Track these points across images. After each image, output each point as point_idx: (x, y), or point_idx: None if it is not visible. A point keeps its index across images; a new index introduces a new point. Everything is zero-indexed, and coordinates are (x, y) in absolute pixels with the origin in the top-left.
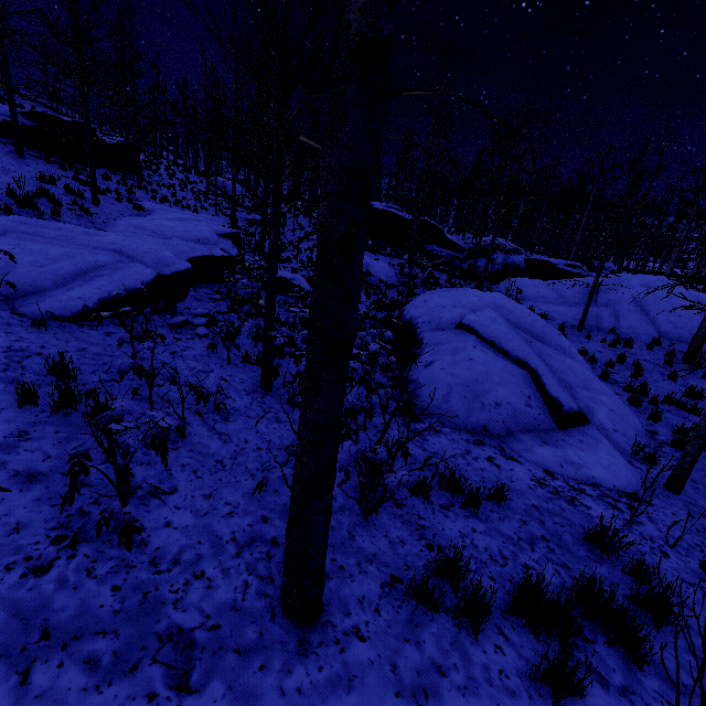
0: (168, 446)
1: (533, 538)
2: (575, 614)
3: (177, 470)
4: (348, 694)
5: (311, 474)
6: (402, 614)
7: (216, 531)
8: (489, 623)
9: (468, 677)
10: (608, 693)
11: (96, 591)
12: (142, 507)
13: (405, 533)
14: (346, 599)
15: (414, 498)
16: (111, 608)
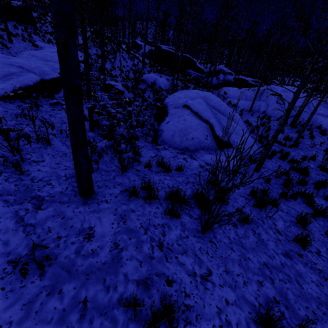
0: (43, 147)
1: (188, 182)
2: (191, 202)
3: (45, 155)
4: (97, 214)
5: (74, 141)
6: (125, 198)
7: (59, 173)
8: (157, 202)
9: (142, 213)
10: (191, 219)
11: (8, 185)
12: (29, 165)
13: (137, 178)
14: (105, 193)
15: (145, 169)
16: (14, 189)
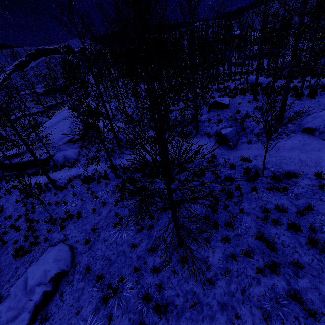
0: None
1: None
2: None
3: None
4: None
5: None
6: None
7: None
8: None
9: None
10: None
11: None
12: None
13: None
14: None
15: None
16: None
